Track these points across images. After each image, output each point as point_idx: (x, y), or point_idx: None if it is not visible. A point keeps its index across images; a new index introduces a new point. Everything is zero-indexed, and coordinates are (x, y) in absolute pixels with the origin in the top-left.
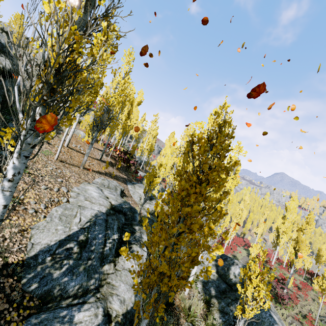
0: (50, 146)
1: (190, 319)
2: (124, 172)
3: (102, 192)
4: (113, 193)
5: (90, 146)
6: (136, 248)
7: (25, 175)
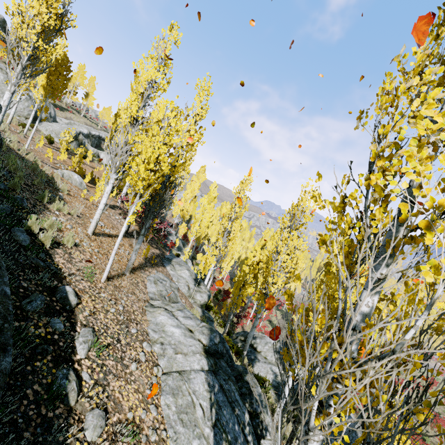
0: (81, 252)
1: None
2: (154, 243)
3: (176, 318)
4: (187, 314)
5: (141, 239)
6: (266, 418)
7: (104, 357)
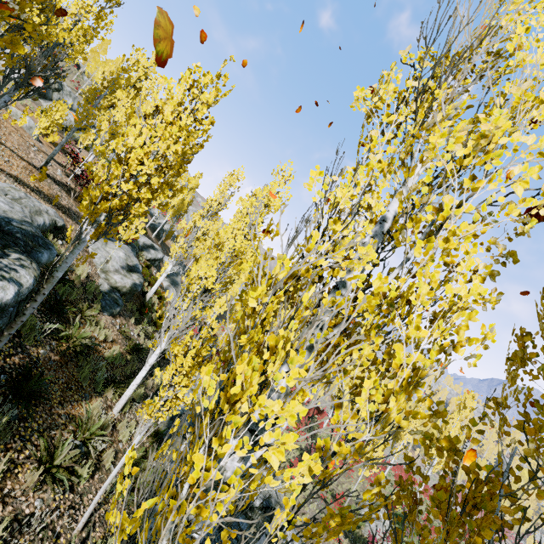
0: None
1: (84, 436)
2: None
3: None
4: (14, 206)
5: None
6: None
7: None
